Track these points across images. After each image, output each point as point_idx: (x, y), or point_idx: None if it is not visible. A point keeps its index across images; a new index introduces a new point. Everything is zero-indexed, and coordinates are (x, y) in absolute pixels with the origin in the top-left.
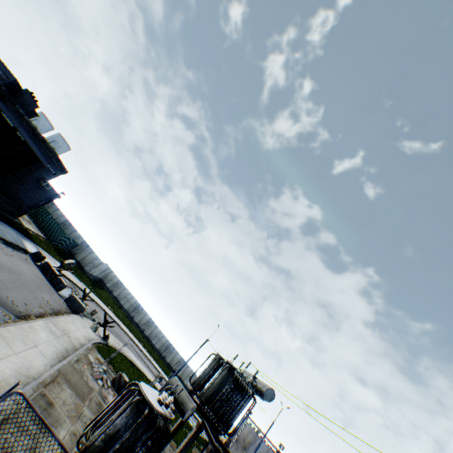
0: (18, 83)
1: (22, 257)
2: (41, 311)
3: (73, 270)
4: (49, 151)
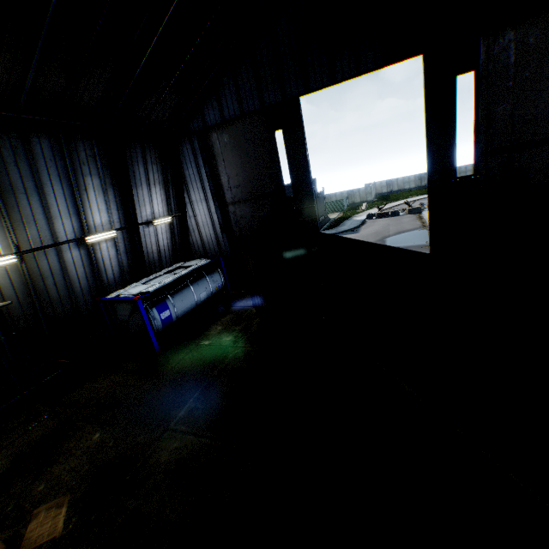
0: None
1: (371, 222)
2: (419, 222)
3: (369, 207)
4: None
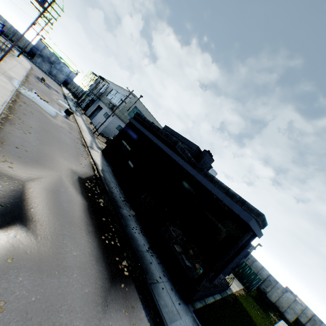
0: (198, 149)
1: None
2: None
3: None
4: (253, 214)
